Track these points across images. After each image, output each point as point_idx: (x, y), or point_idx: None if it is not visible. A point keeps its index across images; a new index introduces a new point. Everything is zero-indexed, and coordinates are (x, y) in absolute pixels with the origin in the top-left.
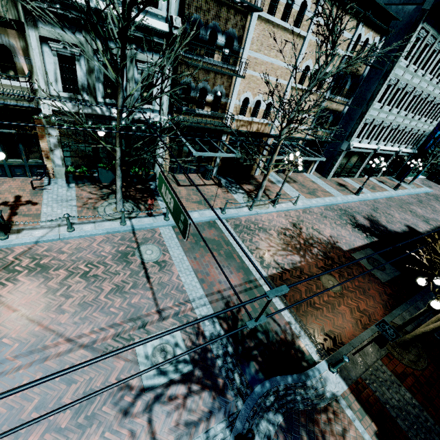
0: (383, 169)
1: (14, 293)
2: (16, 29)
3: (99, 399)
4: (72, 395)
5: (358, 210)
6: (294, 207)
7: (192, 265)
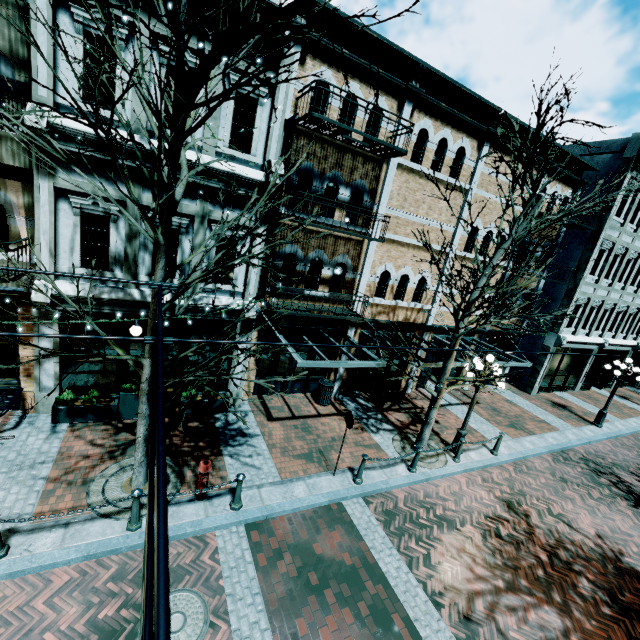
0: (638, 379)
1: None
2: (22, 179)
3: None
4: None
5: (618, 460)
6: (495, 458)
7: None
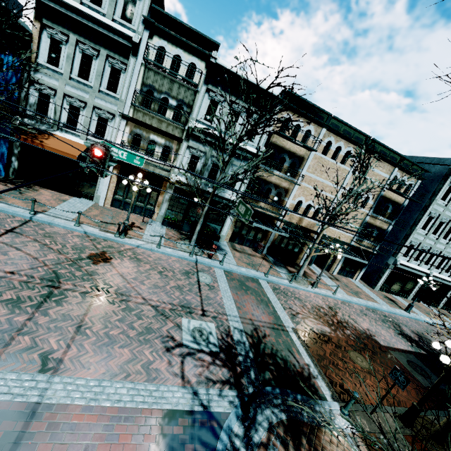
0: (432, 288)
1: (120, 264)
2: (178, 141)
3: (154, 334)
4: (139, 324)
5: (406, 324)
6: (333, 295)
7: (233, 296)
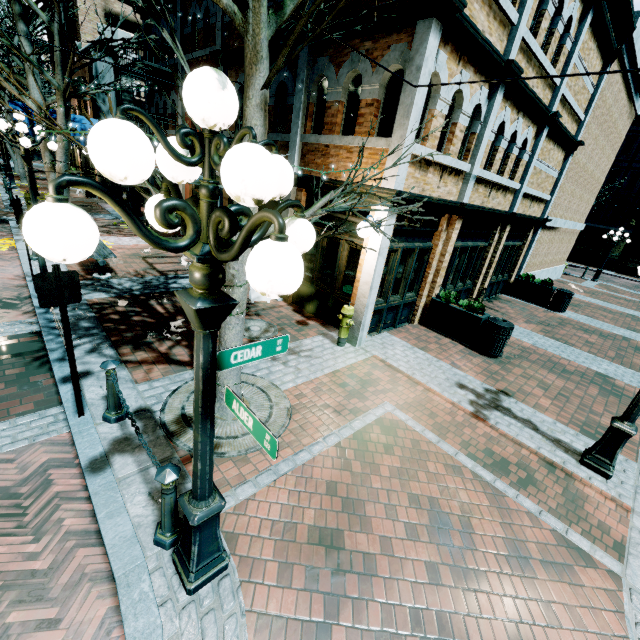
0: None
1: None
2: None
3: None
4: None
5: None
6: None
7: None
